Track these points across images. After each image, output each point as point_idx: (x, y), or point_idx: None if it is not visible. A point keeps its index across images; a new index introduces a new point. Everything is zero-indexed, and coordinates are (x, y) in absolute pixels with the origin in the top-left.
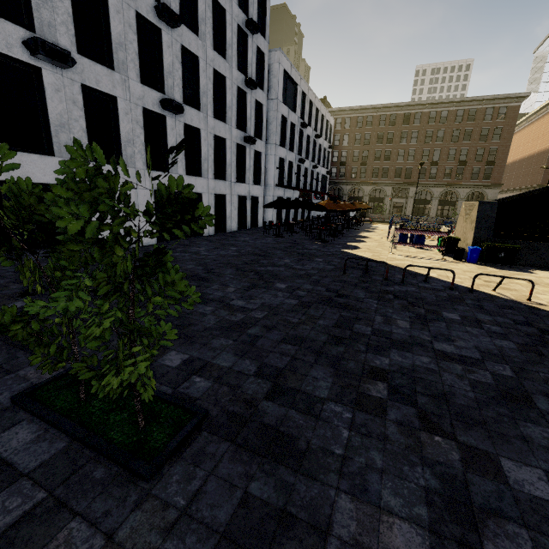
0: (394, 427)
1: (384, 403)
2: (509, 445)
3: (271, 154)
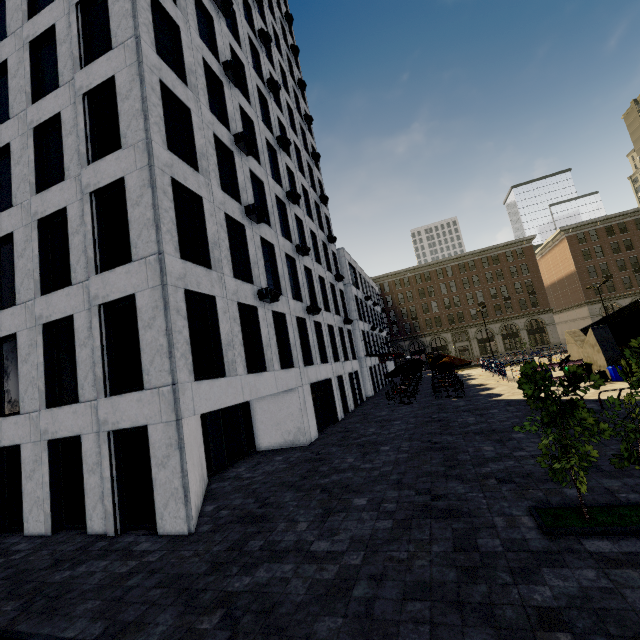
0: None
1: None
2: None
3: (355, 329)
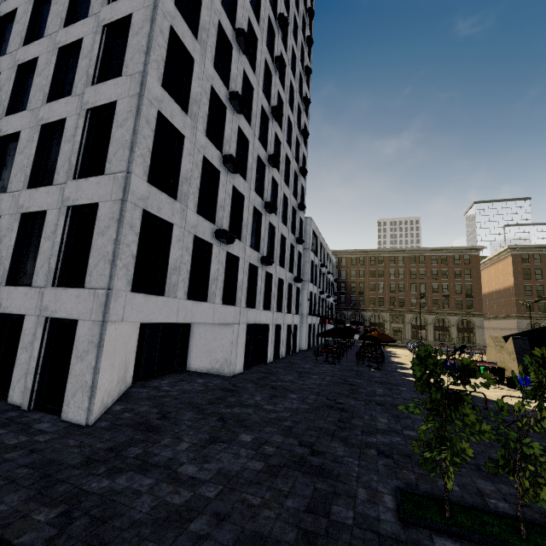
0: None
1: None
2: None
3: (304, 289)
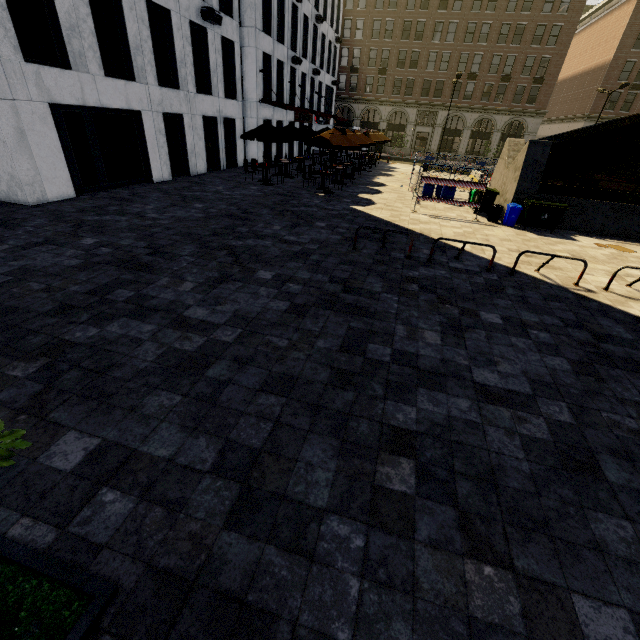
0: (426, 557)
1: (412, 505)
2: (581, 565)
3: (250, 46)
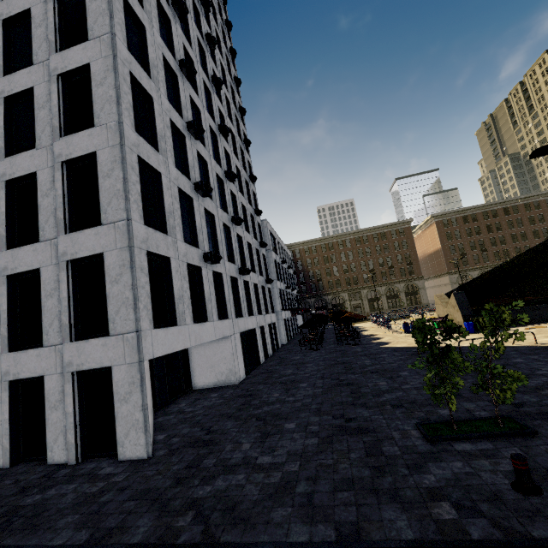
0: None
1: None
2: None
3: (273, 288)
